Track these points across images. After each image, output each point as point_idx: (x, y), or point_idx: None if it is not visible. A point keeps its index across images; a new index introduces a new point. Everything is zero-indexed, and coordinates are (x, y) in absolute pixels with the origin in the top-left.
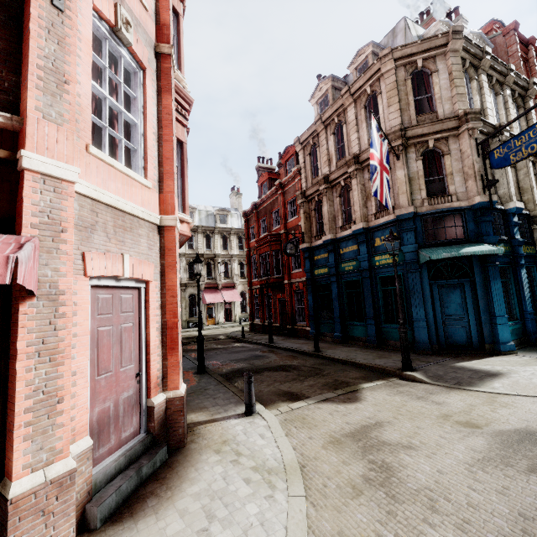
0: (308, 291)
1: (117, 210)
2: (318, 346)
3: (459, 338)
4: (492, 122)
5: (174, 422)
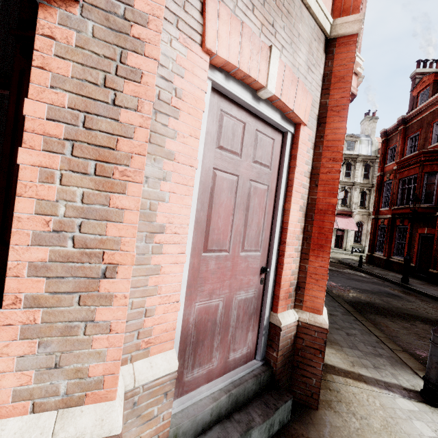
0: None
1: None
2: None
3: None
4: None
5: (306, 363)
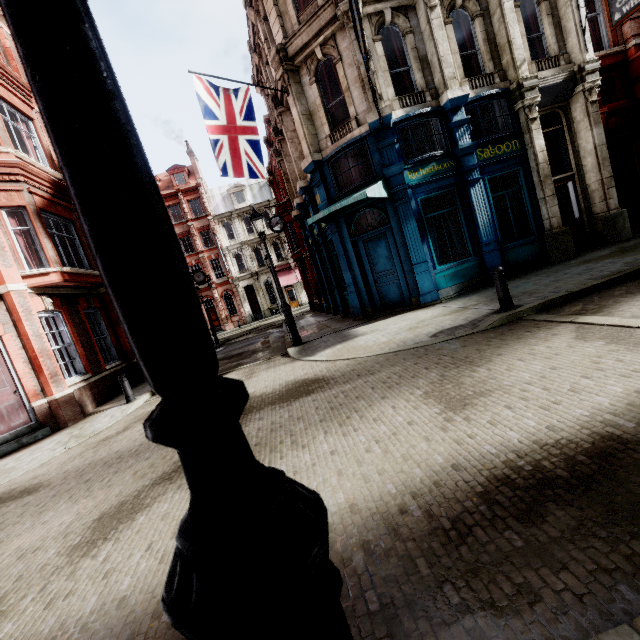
0: (312, 264)
1: None
2: None
3: (393, 296)
4: None
5: (58, 414)
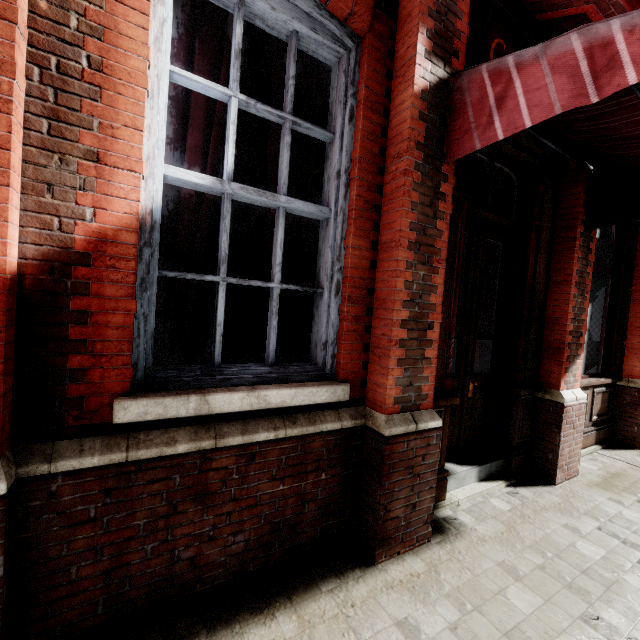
0: None
1: None
2: None
3: None
4: None
5: None
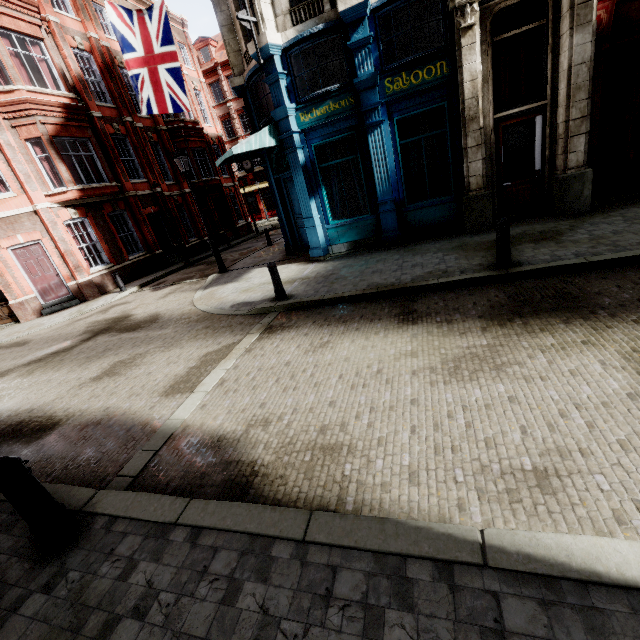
0: None
1: (4, 218)
2: (268, 241)
3: (306, 240)
4: None
5: (83, 292)
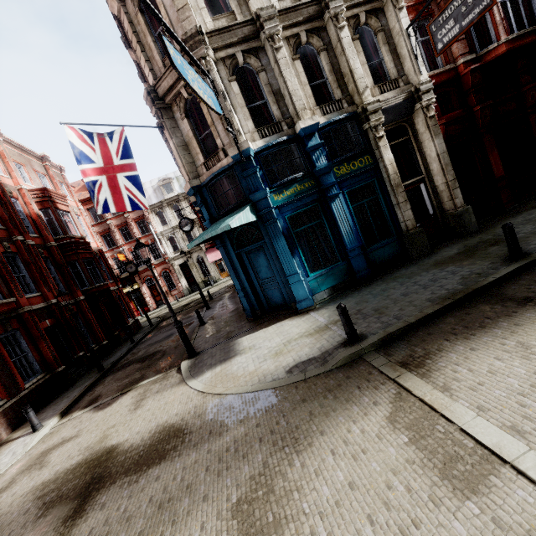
0: None
1: None
2: (201, 321)
3: (277, 299)
4: (260, 6)
5: None
